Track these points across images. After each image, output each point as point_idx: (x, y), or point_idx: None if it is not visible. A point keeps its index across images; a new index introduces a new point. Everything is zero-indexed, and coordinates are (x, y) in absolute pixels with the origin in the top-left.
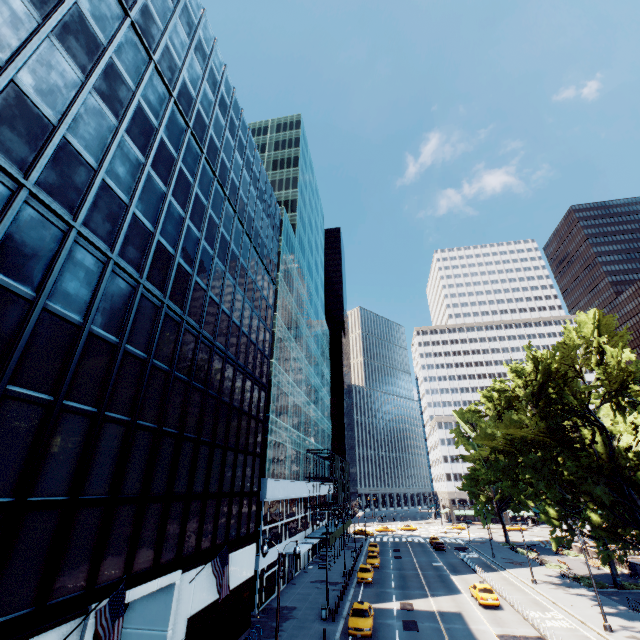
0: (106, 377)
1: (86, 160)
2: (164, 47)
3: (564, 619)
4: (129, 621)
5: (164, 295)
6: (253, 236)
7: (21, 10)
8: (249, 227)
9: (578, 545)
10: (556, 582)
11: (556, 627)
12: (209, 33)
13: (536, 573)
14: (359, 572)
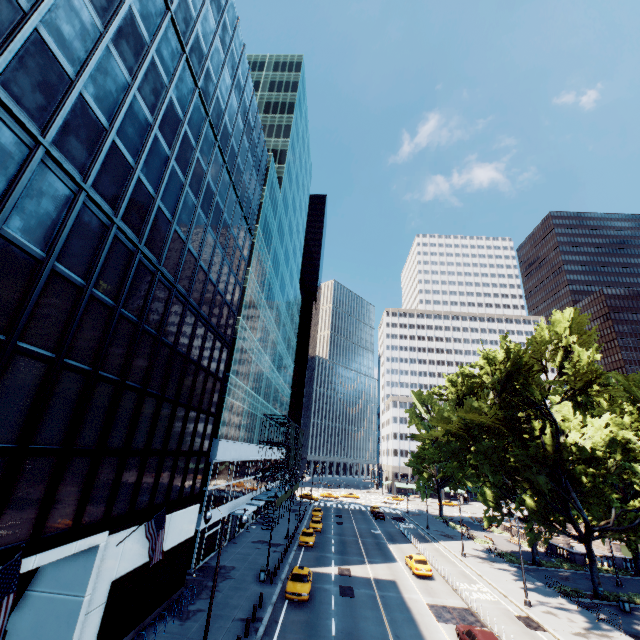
0: (22, 298)
1: None
2: None
3: (489, 592)
4: (39, 583)
5: (115, 213)
6: (234, 174)
7: None
8: (231, 163)
9: (504, 524)
10: (483, 556)
11: (481, 599)
12: None
13: (465, 547)
14: (301, 536)
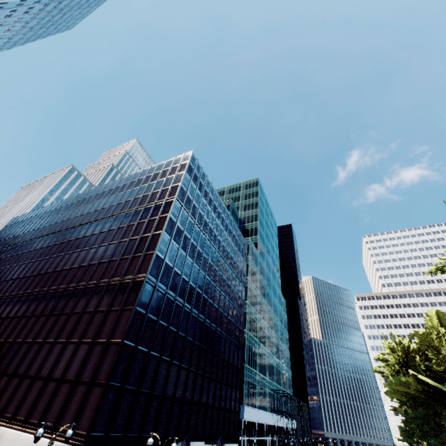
0: (182, 350)
1: (178, 273)
2: (198, 213)
3: None
4: None
5: (198, 312)
6: (233, 267)
7: (167, 240)
8: (231, 263)
9: None
10: None
11: None
12: (213, 190)
13: None
14: None
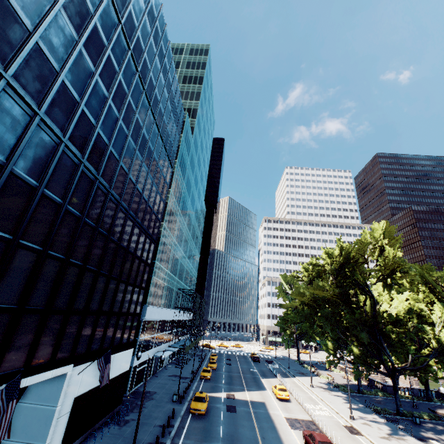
0: (23, 212)
1: (22, 20)
2: None
3: (327, 410)
4: (27, 398)
5: (83, 156)
6: (161, 127)
7: None
8: (159, 120)
9: (340, 365)
10: (324, 387)
11: (321, 415)
12: None
13: (313, 381)
14: (202, 372)
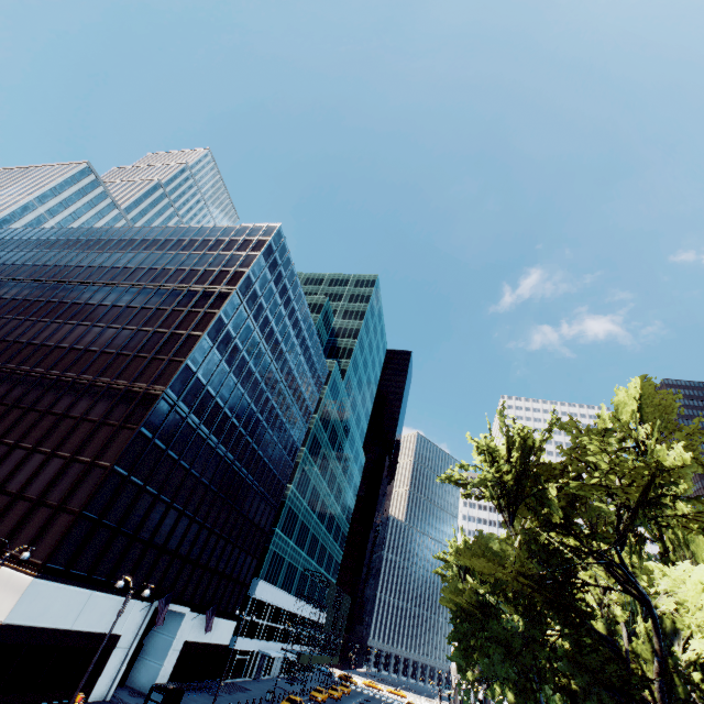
0: (190, 493)
1: (212, 394)
2: (265, 316)
3: None
4: (157, 627)
5: (227, 450)
6: (296, 398)
7: (207, 346)
8: (295, 393)
9: None
10: None
11: None
12: (297, 285)
13: None
14: (314, 691)
